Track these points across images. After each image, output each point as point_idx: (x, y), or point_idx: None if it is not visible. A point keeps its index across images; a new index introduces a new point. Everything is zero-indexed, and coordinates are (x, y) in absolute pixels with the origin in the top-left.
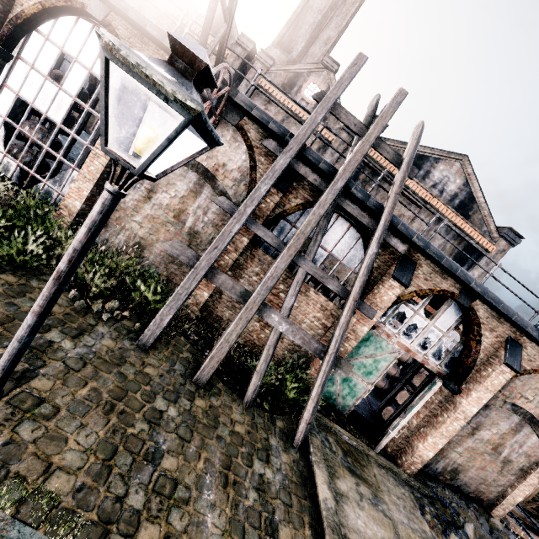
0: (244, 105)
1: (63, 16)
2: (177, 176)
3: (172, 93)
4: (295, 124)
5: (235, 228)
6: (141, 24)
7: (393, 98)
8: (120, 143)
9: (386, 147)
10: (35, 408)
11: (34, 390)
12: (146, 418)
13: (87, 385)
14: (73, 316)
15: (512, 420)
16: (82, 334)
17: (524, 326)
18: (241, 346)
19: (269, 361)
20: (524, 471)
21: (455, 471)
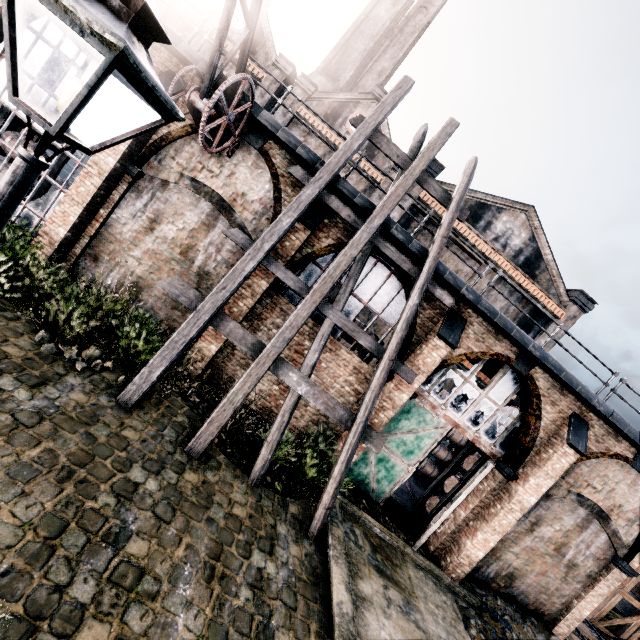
0: (269, 125)
1: None
2: (186, 205)
3: (87, 23)
4: None
5: (249, 266)
6: None
7: (442, 129)
8: (119, 162)
9: (434, 184)
10: None
11: None
12: (115, 491)
13: (39, 445)
14: (36, 362)
15: (578, 514)
16: (44, 384)
17: (589, 399)
18: (252, 412)
19: (284, 430)
20: (592, 577)
21: (510, 576)
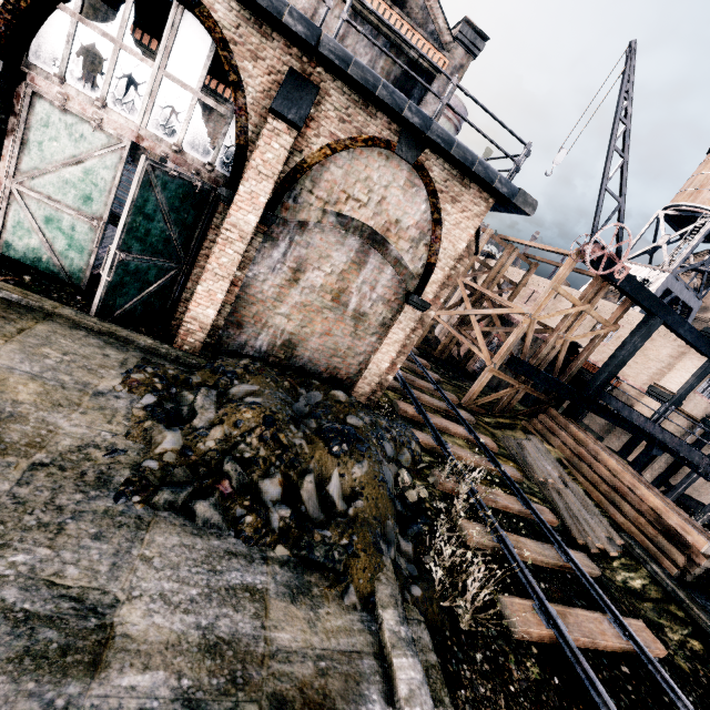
0: None
1: None
2: None
3: None
4: None
5: None
6: None
7: None
8: None
9: None
10: None
11: None
12: None
13: None
14: None
15: (349, 247)
16: None
17: (274, 10)
18: None
19: None
20: (387, 326)
21: (289, 345)
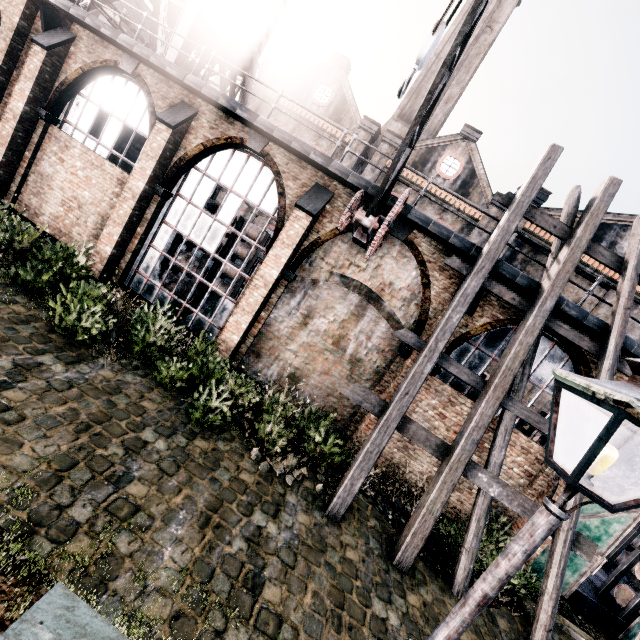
0: (419, 221)
1: (220, 151)
2: (336, 299)
3: None
4: (430, 203)
5: (427, 368)
6: (305, 153)
7: (604, 191)
8: (280, 272)
9: (600, 249)
10: (278, 631)
11: (269, 604)
12: (374, 634)
13: (307, 588)
14: (263, 484)
15: None
16: (278, 511)
17: None
18: None
19: (481, 536)
20: None
21: None
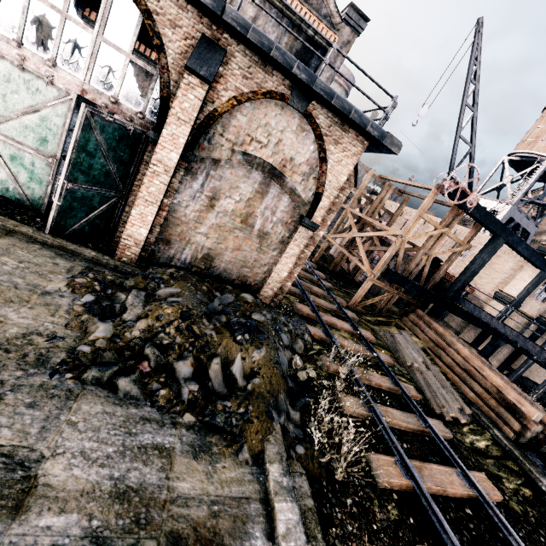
0: None
1: None
2: None
3: None
4: None
5: None
6: None
7: None
8: None
9: None
10: None
11: None
12: None
13: None
14: None
15: (254, 179)
16: None
17: None
18: None
19: None
20: (285, 243)
21: (208, 258)
